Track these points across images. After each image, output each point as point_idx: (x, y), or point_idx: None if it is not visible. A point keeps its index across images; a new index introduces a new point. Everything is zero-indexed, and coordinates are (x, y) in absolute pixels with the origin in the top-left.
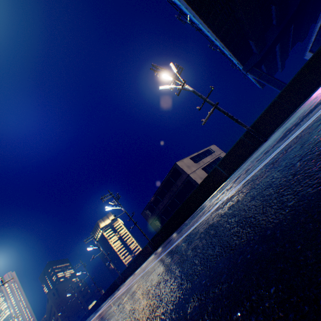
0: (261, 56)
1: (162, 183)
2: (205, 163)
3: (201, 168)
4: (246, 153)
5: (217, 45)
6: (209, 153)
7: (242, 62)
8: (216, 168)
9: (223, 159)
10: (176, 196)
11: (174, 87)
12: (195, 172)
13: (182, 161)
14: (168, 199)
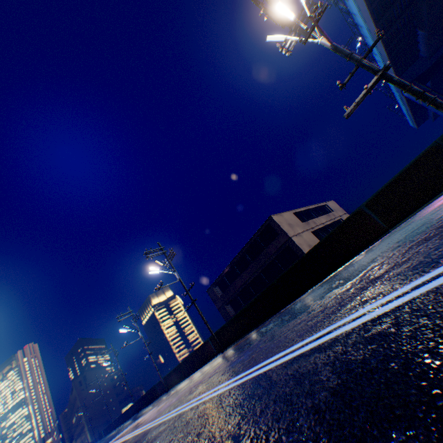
0: (431, 63)
1: (244, 247)
2: (318, 224)
3: (311, 232)
4: (442, 177)
5: (363, 33)
6: (324, 212)
7: (397, 71)
8: (362, 210)
9: (382, 191)
10: (265, 270)
11: (296, 39)
12: (300, 236)
13: (281, 216)
14: (251, 274)
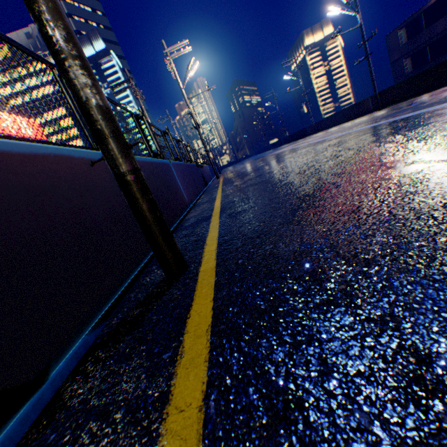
0: None
1: None
2: None
3: None
4: None
5: None
6: None
7: None
8: None
9: None
10: None
11: None
12: None
13: None
14: None
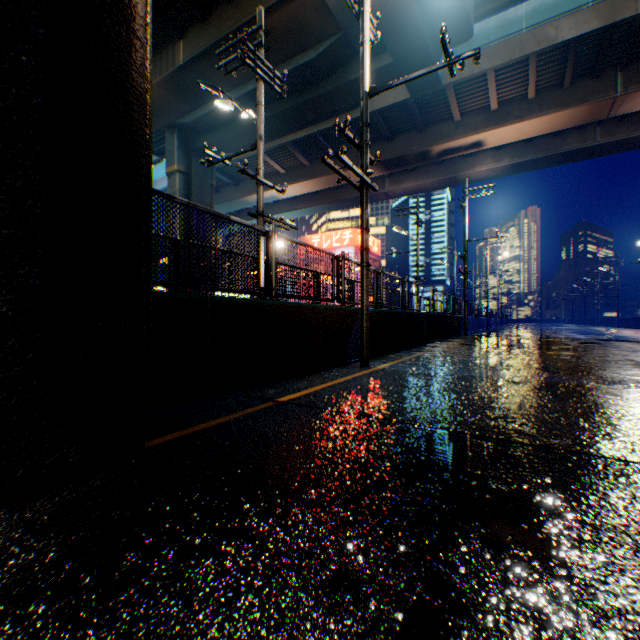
0: None
1: None
2: None
3: None
4: None
5: None
6: None
7: None
8: None
9: None
10: None
11: None
12: None
13: None
14: None
